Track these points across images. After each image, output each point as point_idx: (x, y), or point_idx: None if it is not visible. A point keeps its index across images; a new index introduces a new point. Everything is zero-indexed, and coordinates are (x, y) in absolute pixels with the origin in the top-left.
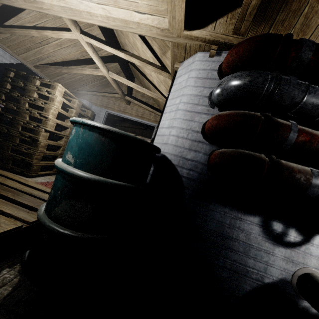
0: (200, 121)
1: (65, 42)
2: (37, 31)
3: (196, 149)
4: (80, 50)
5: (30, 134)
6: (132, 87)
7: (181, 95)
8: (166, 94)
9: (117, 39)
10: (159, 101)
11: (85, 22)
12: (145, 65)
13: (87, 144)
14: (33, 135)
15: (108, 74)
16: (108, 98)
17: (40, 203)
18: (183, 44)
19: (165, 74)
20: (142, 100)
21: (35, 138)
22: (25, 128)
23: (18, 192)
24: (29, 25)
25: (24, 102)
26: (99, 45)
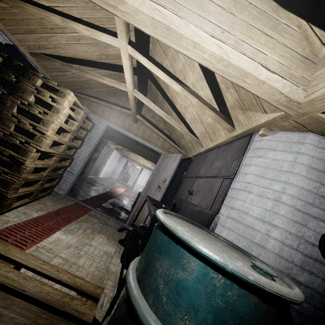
0: (317, 230)
1: (85, 37)
2: (63, 19)
3: (312, 270)
4: (101, 51)
5: (12, 153)
6: (142, 104)
7: (283, 182)
8: (199, 134)
9: (149, 52)
10: (175, 130)
11: (175, 49)
12: (204, 108)
13: (235, 315)
14: (16, 155)
15: (132, 92)
16: (111, 109)
17: (48, 324)
18: (301, 120)
19: (226, 125)
20: (152, 122)
21: (19, 159)
22: (3, 140)
23: (3, 296)
24: (45, 3)
25: (11, 104)
26: (150, 65)
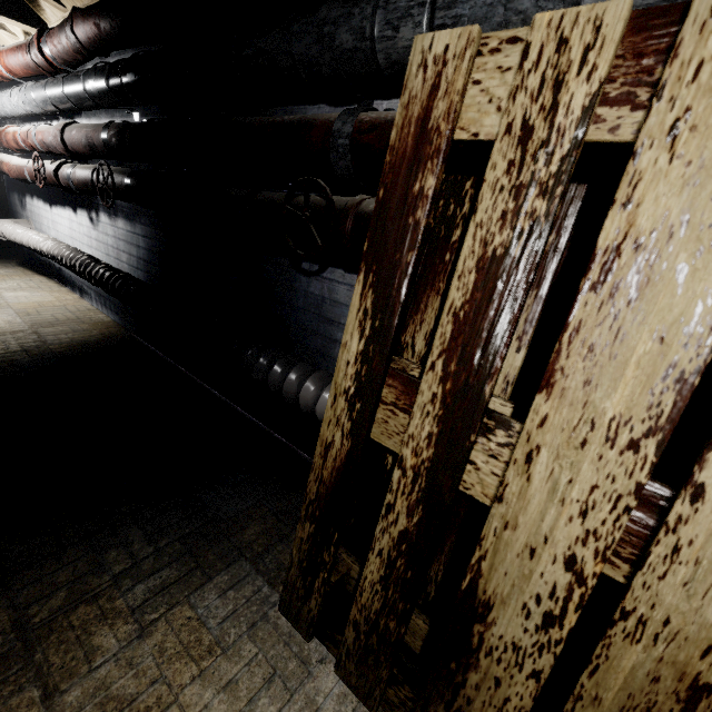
0: None
1: None
2: None
3: None
4: None
5: None
6: None
7: None
8: None
9: None
10: None
11: None
12: None
13: None
14: None
15: None
16: None
17: None
18: None
19: None
20: None
21: None
22: None
23: None
24: None
25: None
26: None
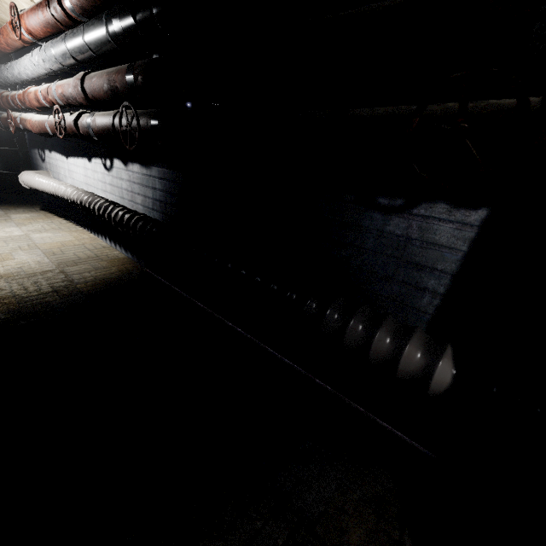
0: None
1: None
2: None
3: None
4: None
5: None
6: None
7: None
8: None
9: None
10: None
11: None
12: None
13: None
14: None
15: None
16: None
17: None
18: None
19: None
20: None
21: None
22: None
23: None
24: None
25: None
26: None
